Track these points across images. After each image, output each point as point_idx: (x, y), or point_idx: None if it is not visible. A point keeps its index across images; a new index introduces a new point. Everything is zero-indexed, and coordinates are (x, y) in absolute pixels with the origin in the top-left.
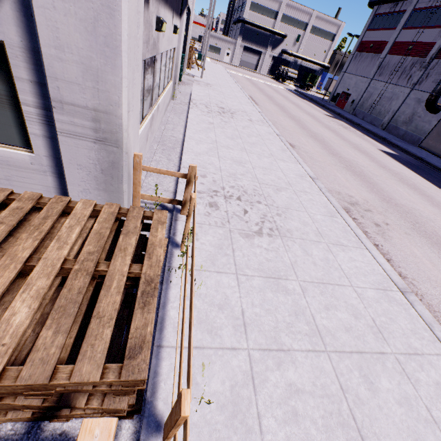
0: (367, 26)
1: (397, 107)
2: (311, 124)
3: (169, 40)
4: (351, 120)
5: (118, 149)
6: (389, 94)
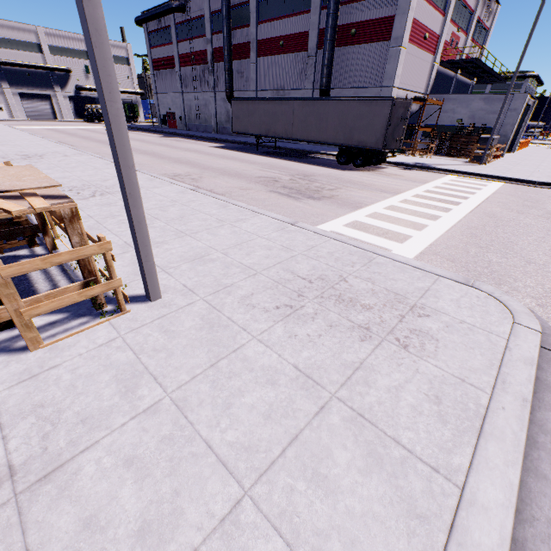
0: (149, 44)
1: (214, 110)
2: (140, 146)
3: None
4: (185, 135)
5: None
6: (203, 101)
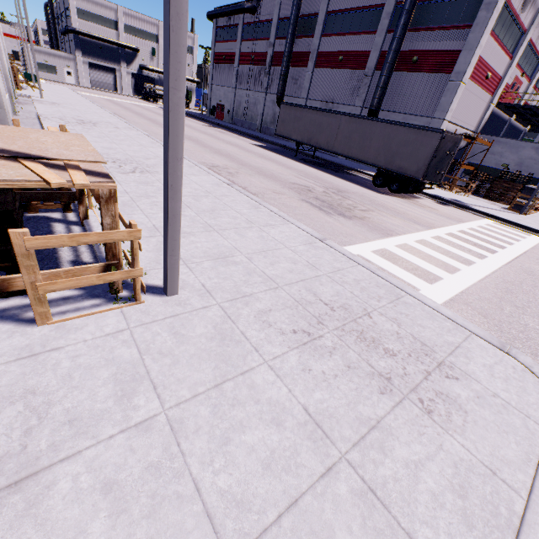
0: (214, 38)
1: (262, 110)
2: (186, 131)
3: None
4: (229, 128)
5: (2, 110)
6: (253, 100)
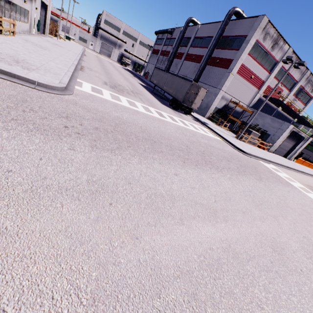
0: (155, 43)
1: None
2: (110, 68)
3: (20, 3)
4: (142, 80)
5: None
6: None
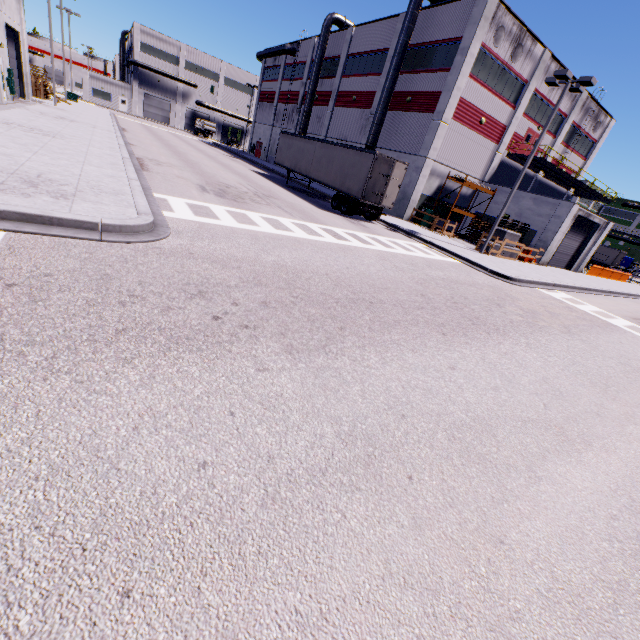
0: (262, 78)
1: None
2: (186, 150)
3: None
4: (253, 161)
5: None
6: None
